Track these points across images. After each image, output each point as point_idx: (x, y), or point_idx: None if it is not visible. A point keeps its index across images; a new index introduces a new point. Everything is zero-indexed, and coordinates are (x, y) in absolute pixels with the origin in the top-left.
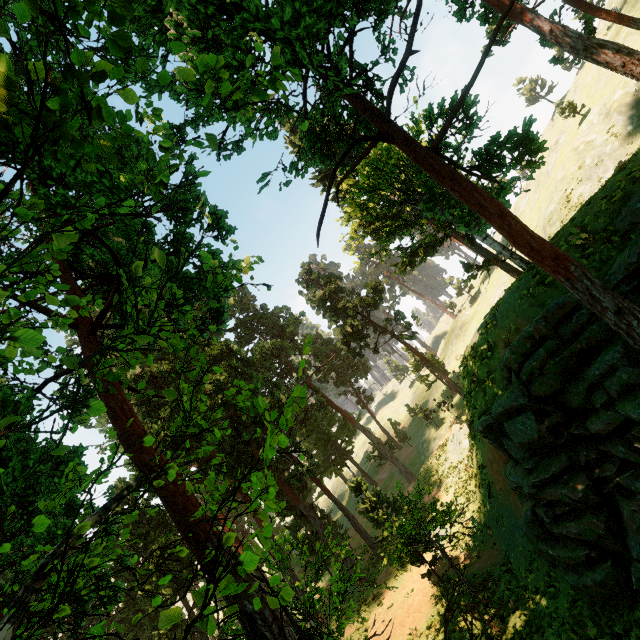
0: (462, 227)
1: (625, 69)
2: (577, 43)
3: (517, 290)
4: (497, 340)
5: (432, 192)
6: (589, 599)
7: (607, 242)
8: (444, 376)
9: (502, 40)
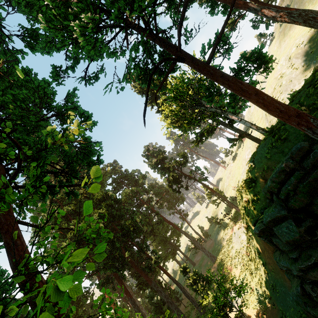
0: (230, 109)
1: (305, 23)
2: (276, 14)
3: (265, 145)
4: (257, 176)
5: (210, 90)
6: None
7: (317, 110)
8: (225, 199)
9: (233, 28)
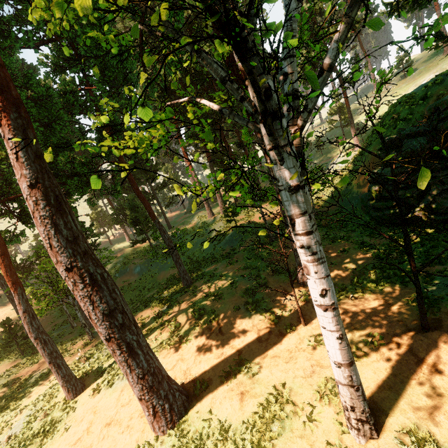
0: None
1: None
2: None
3: None
4: (434, 94)
5: None
6: (376, 223)
7: None
8: (352, 122)
9: None
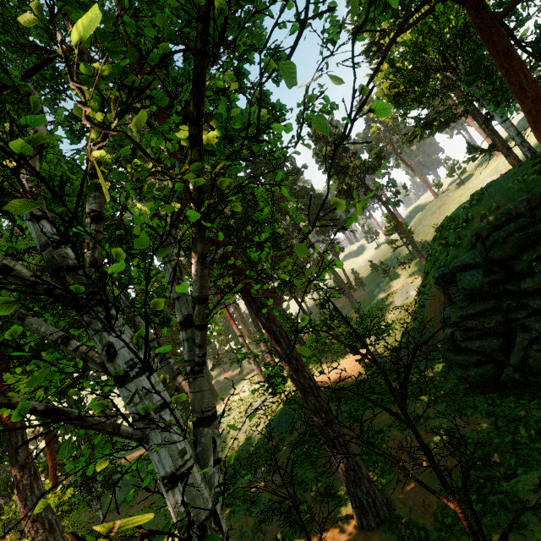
0: (492, 106)
1: None
2: None
3: (513, 175)
4: (476, 215)
5: (478, 64)
6: (466, 386)
7: None
8: (412, 242)
9: None
